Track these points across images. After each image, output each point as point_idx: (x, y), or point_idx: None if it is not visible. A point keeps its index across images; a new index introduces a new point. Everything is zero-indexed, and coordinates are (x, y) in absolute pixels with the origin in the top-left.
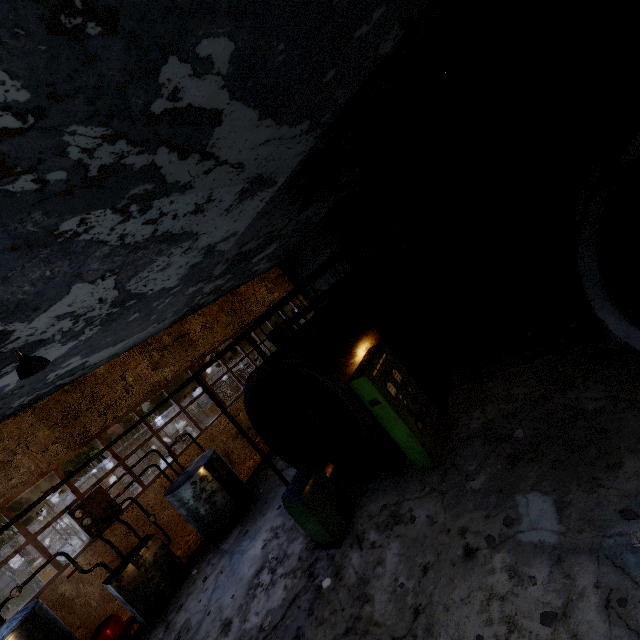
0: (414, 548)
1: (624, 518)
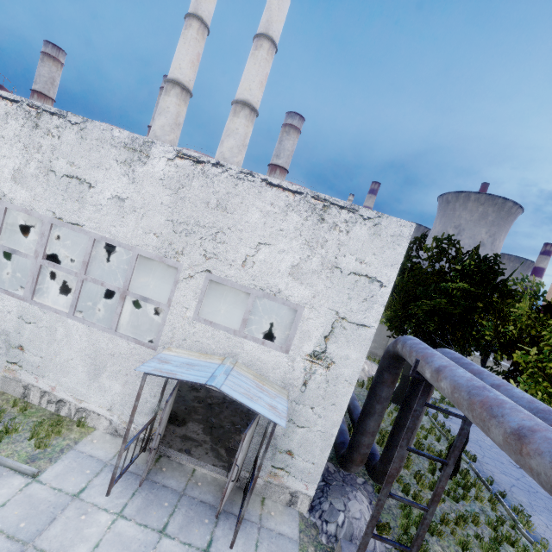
0: None
1: None
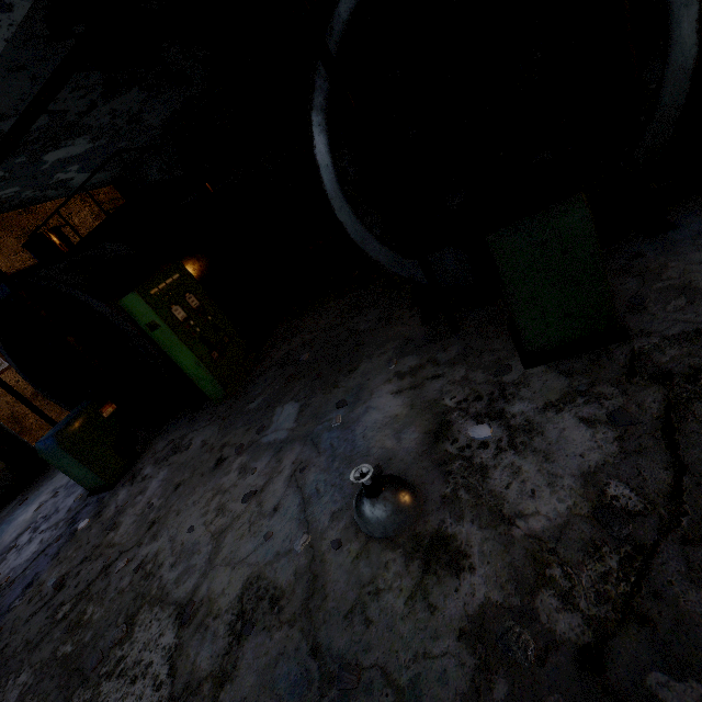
0: (178, 471)
1: (337, 407)
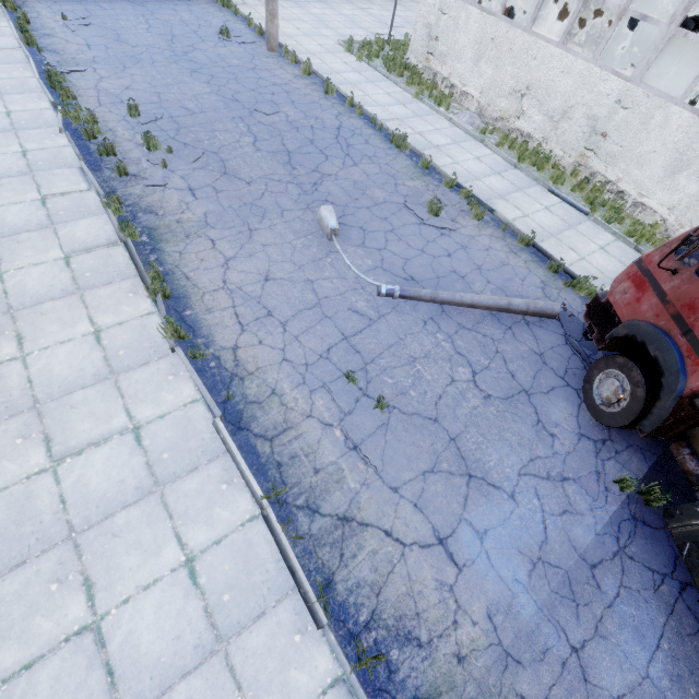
0: None
1: None
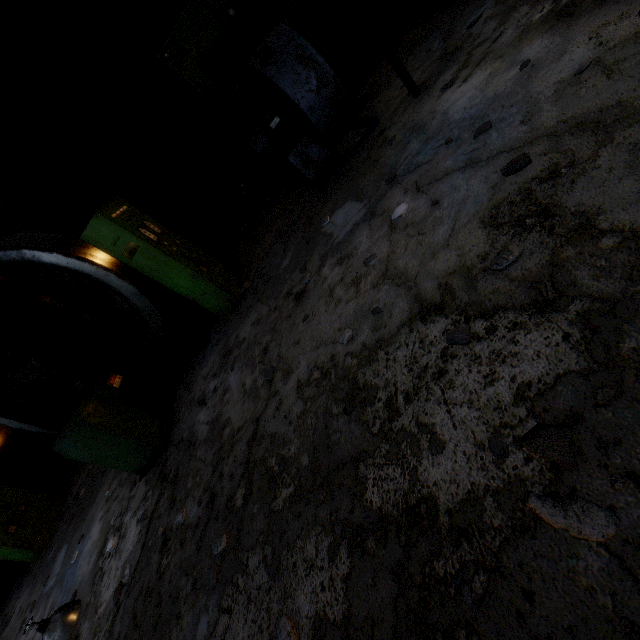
0: None
1: (78, 543)
